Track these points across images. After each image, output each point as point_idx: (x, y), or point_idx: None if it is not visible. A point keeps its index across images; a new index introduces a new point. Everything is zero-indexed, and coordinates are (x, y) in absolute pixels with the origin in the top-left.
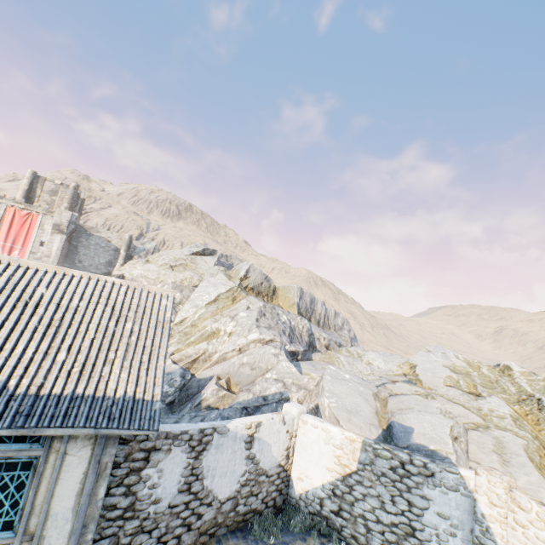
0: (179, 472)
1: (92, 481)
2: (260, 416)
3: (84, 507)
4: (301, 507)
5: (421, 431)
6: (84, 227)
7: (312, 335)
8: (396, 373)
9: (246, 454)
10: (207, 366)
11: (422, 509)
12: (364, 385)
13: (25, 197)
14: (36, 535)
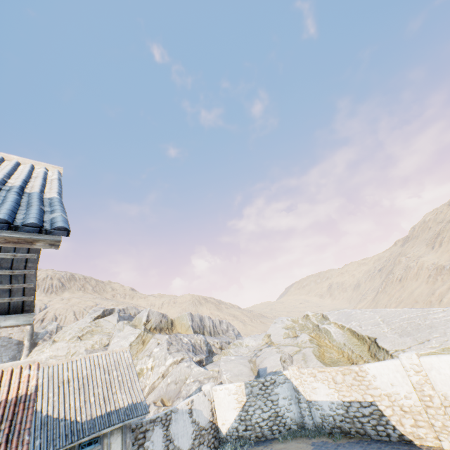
0: (161, 440)
1: None
2: (191, 397)
3: None
4: (228, 440)
5: (270, 365)
6: None
7: (208, 344)
8: (262, 344)
9: (191, 420)
10: None
11: (277, 400)
12: (243, 358)
13: None
14: None
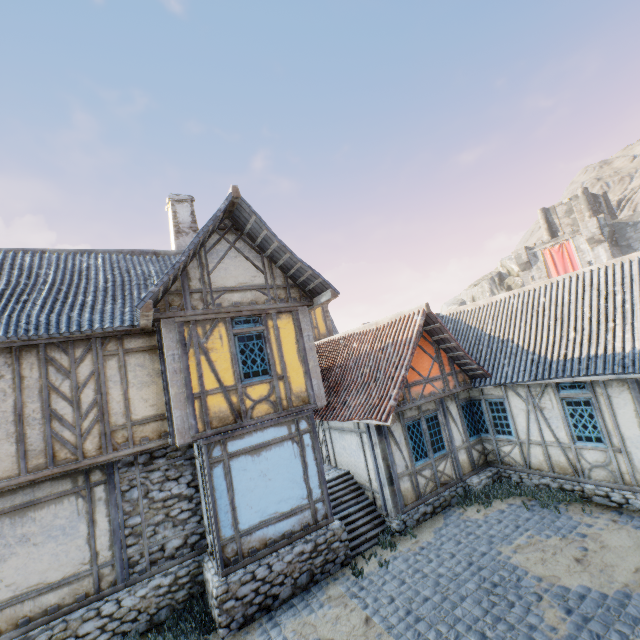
0: None
1: None
2: None
3: None
4: None
5: None
6: (621, 222)
7: None
8: None
9: None
10: None
11: None
12: None
13: (549, 234)
14: (621, 449)
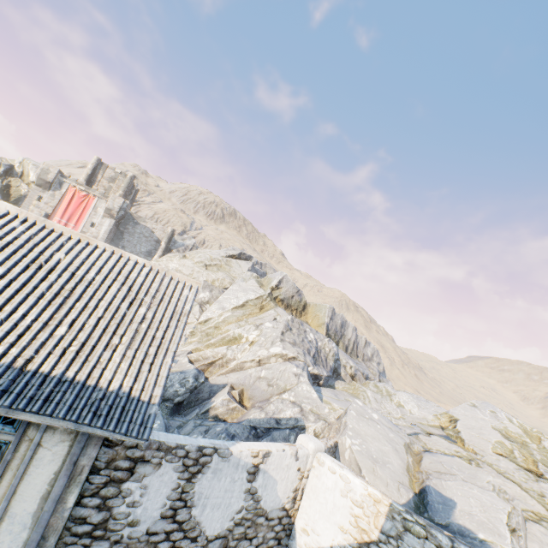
0: (165, 493)
1: (62, 485)
2: (269, 444)
3: (47, 515)
4: None
5: (466, 508)
6: (133, 215)
7: (337, 361)
8: (431, 423)
9: (247, 487)
10: (222, 372)
11: None
12: (394, 431)
13: (87, 180)
14: None
